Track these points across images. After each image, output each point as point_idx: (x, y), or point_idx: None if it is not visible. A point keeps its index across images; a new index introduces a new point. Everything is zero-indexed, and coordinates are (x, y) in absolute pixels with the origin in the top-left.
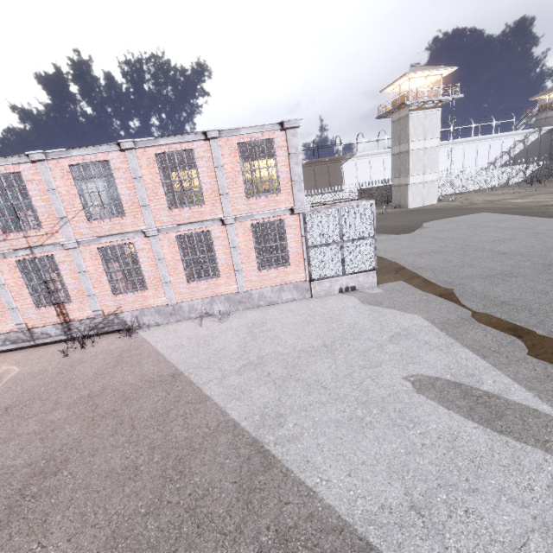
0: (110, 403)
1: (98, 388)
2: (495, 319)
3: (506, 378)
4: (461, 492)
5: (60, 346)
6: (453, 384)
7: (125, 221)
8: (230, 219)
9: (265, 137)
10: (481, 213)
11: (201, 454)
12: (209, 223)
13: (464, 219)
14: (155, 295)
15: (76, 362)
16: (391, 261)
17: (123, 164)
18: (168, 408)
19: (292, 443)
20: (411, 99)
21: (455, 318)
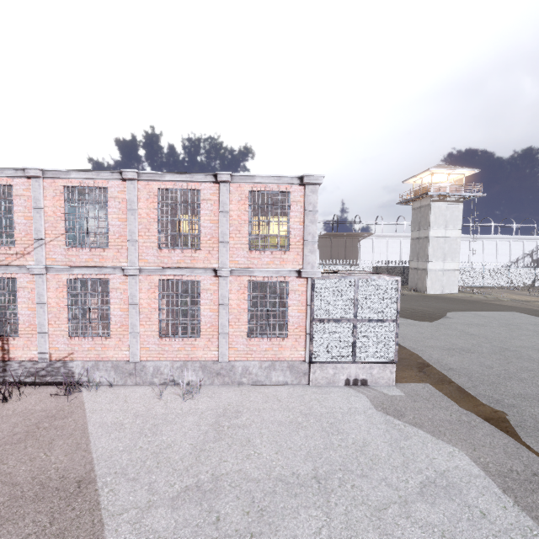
0: None
1: None
2: None
3: None
4: None
5: None
6: None
7: (107, 254)
8: (224, 270)
9: (281, 189)
10: (513, 312)
11: None
12: (200, 271)
13: (493, 315)
14: (118, 345)
15: None
16: (412, 352)
17: (122, 194)
18: None
19: None
20: (433, 191)
21: (522, 469)
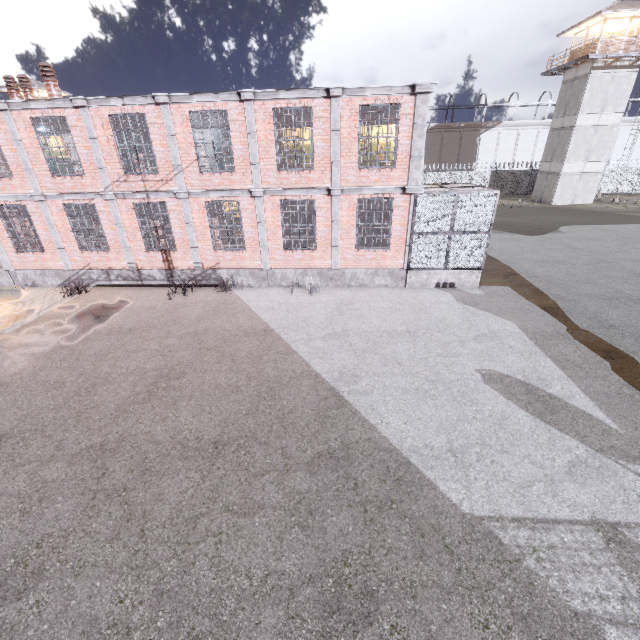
0: (212, 341)
1: (201, 328)
2: (594, 339)
3: (576, 388)
4: (494, 450)
5: (163, 289)
6: (521, 383)
7: (234, 178)
8: (337, 190)
9: (391, 101)
10: None
11: (288, 388)
12: (315, 191)
13: (617, 228)
14: (252, 257)
15: (180, 305)
16: (505, 264)
17: (240, 116)
18: (261, 353)
19: (363, 396)
20: (599, 52)
21: (551, 331)
